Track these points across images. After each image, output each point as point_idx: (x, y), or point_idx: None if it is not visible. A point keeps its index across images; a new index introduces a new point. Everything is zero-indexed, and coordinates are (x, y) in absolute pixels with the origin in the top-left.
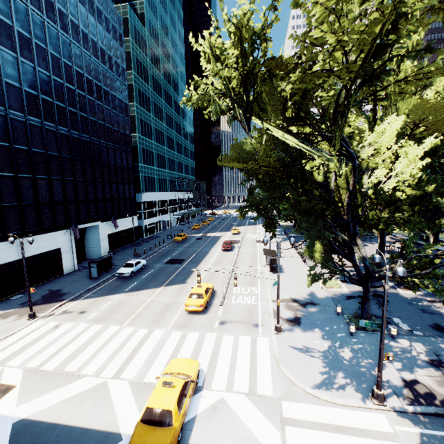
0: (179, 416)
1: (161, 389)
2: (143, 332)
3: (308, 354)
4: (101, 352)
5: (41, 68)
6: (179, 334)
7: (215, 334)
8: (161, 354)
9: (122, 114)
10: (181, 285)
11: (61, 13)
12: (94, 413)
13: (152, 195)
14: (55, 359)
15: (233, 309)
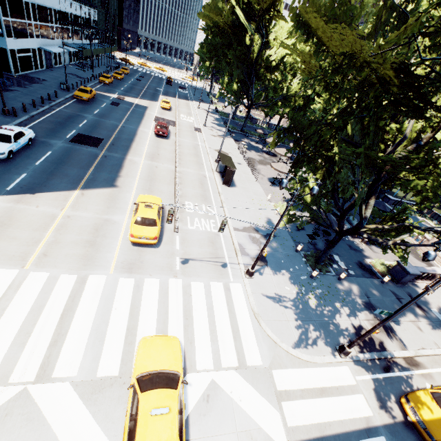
0: None
1: (151, 421)
2: (69, 282)
3: (281, 304)
4: None
5: None
6: (130, 283)
7: (180, 281)
8: (112, 321)
9: None
10: (109, 190)
11: None
12: None
13: None
14: None
15: (192, 238)
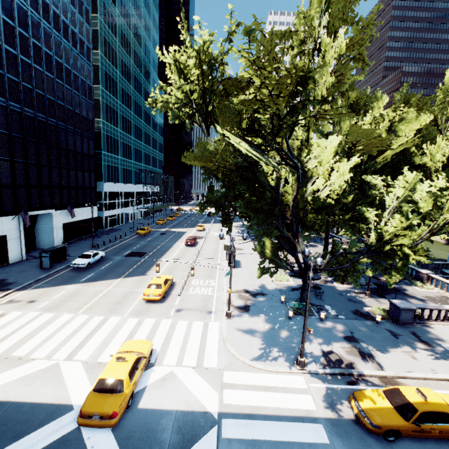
0: (130, 385)
1: (115, 363)
2: (98, 319)
3: (251, 334)
4: (53, 338)
5: None
6: (135, 321)
7: (170, 320)
8: (116, 338)
9: (85, 97)
10: (141, 277)
11: None
12: (44, 390)
13: (115, 185)
14: (0, 346)
15: (190, 298)
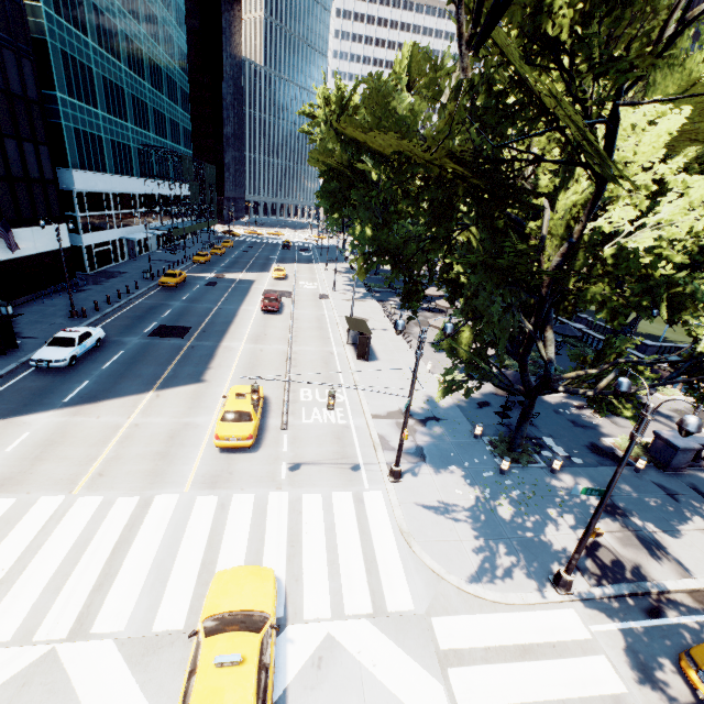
0: None
1: (214, 675)
2: (128, 506)
3: (450, 516)
4: (25, 573)
5: None
6: (212, 502)
7: (286, 494)
8: (181, 554)
9: None
10: (194, 387)
11: None
12: None
13: (100, 179)
14: None
15: (308, 435)
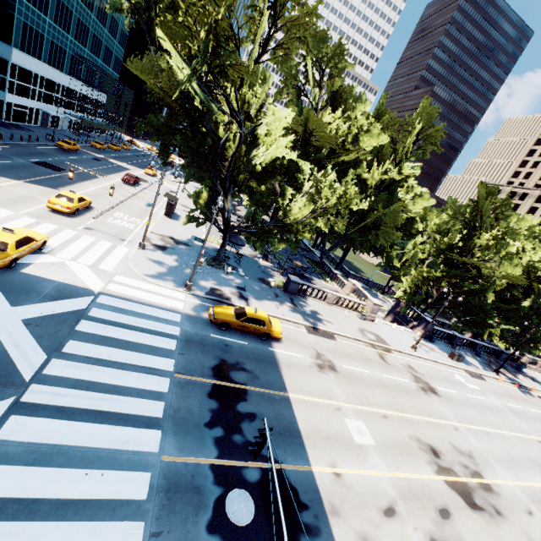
0: (15, 251)
1: (1, 232)
2: None
3: (157, 264)
4: None
5: None
6: (32, 220)
7: (76, 232)
8: (5, 225)
9: None
10: (50, 189)
11: None
12: None
13: (34, 62)
14: None
15: (106, 224)
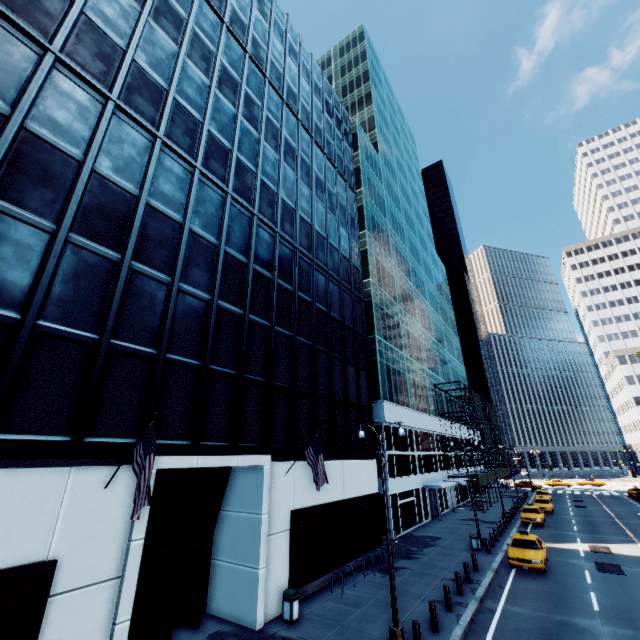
0: None
1: None
2: None
3: None
4: None
5: (195, 65)
6: None
7: None
8: None
9: (345, 228)
10: None
11: (256, 44)
12: None
13: (404, 413)
14: None
15: None
